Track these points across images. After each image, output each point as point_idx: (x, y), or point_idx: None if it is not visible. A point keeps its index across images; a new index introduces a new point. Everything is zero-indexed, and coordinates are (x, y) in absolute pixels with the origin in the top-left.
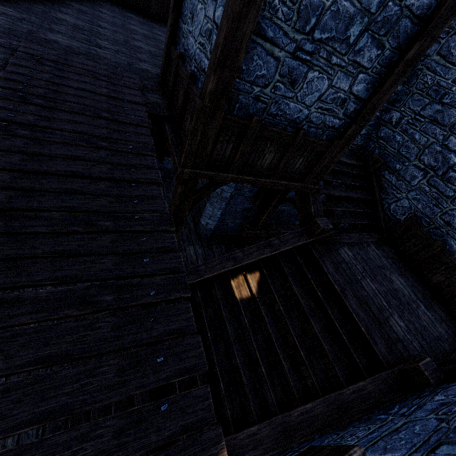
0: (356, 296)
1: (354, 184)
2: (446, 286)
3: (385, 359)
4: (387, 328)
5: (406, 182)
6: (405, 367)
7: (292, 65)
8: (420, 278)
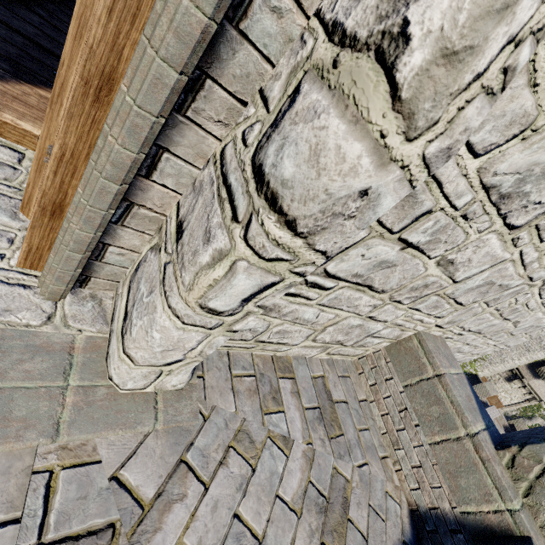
0: None
1: None
2: None
3: None
4: None
5: None
6: None
7: None
8: None
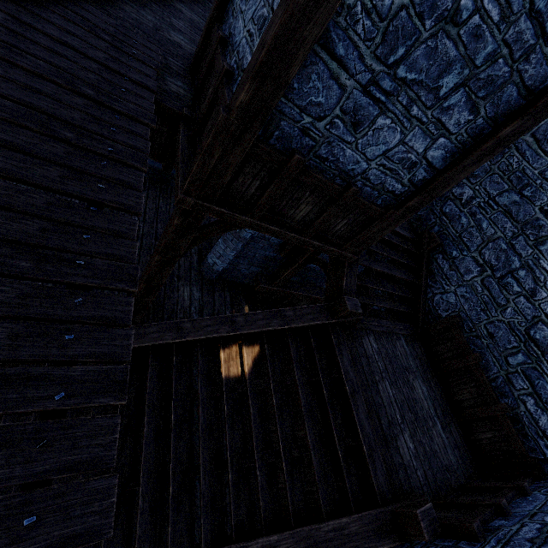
0: (368, 402)
1: (401, 261)
2: (470, 405)
3: (380, 491)
4: (393, 449)
5: (459, 274)
6: (401, 509)
7: (360, 102)
8: (445, 389)
